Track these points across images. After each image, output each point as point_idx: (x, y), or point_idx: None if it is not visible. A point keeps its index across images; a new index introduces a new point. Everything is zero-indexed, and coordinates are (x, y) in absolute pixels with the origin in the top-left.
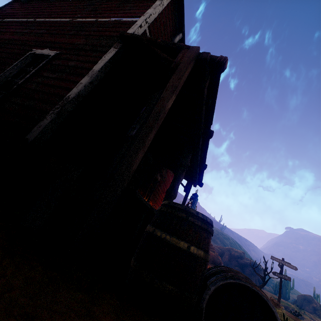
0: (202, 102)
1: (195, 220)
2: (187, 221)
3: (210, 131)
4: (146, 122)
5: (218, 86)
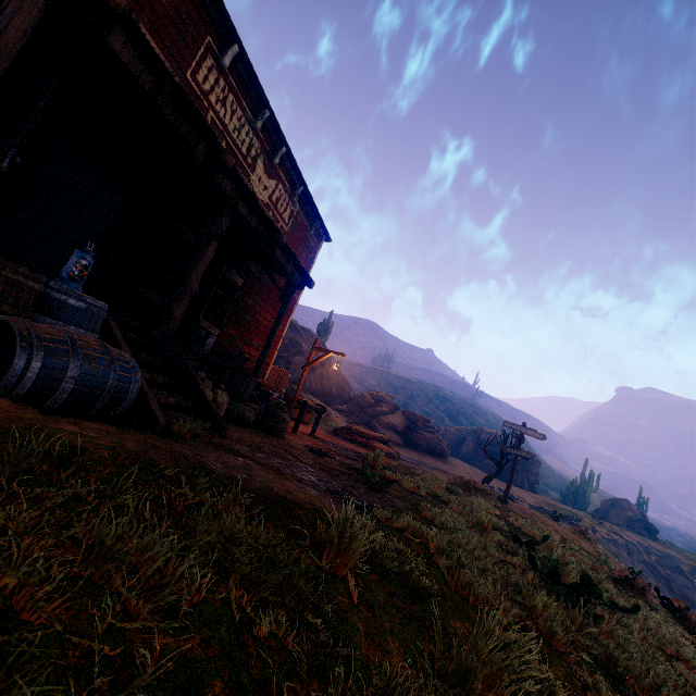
0: (141, 87)
1: None
2: None
3: (221, 154)
4: (14, 135)
5: (154, 47)
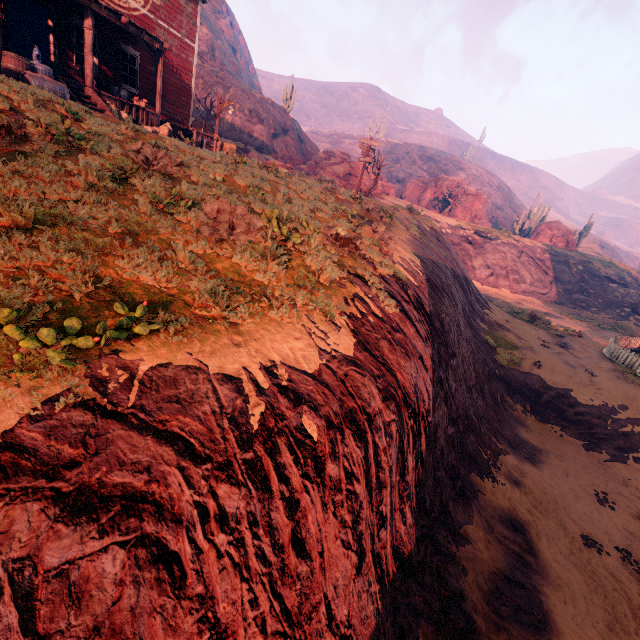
0: None
1: (7, 55)
2: (5, 57)
3: None
4: None
5: None
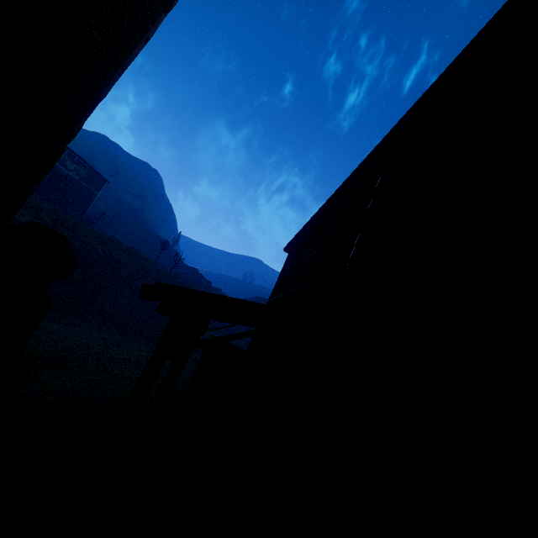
0: None
1: None
2: None
3: None
4: None
5: None
